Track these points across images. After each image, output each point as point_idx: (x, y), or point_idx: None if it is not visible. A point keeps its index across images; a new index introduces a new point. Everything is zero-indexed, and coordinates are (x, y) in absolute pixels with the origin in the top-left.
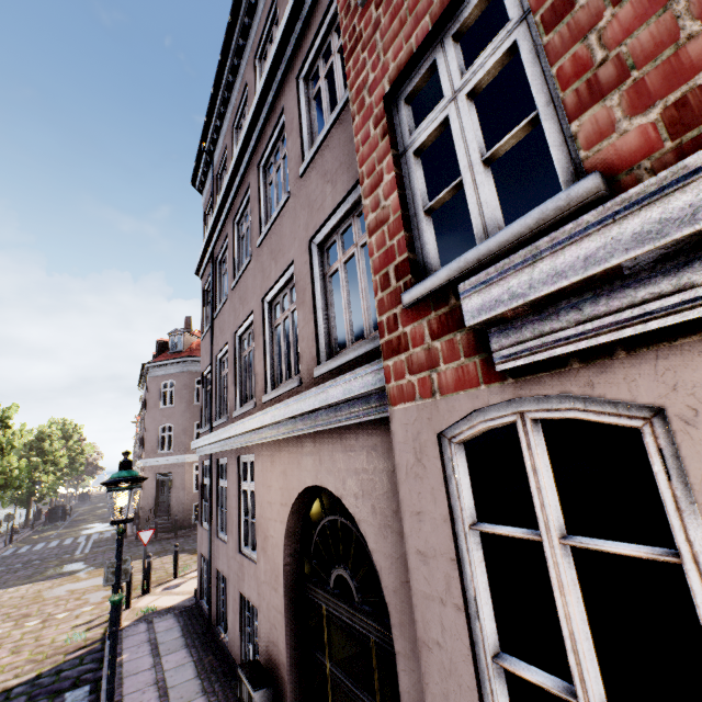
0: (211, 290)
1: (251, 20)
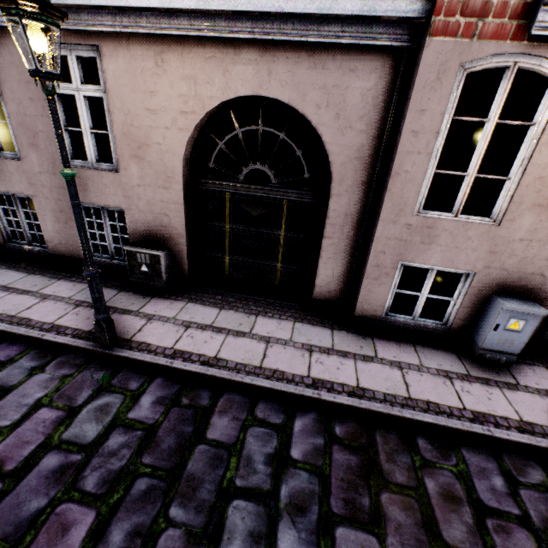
0: None
1: None
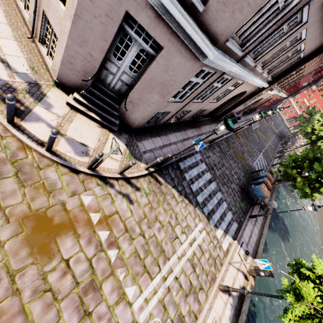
0: None
1: None
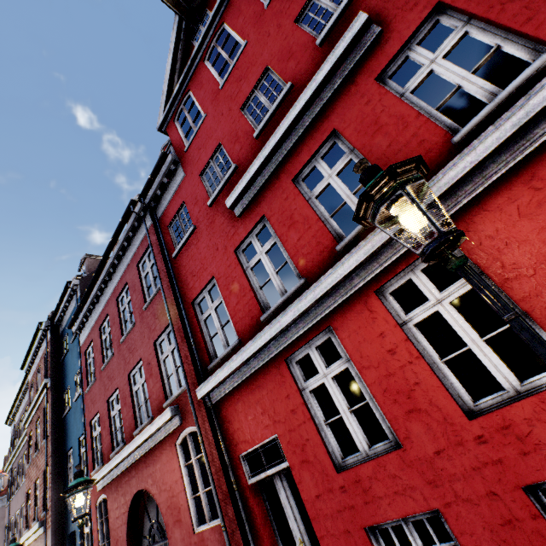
0: (10, 486)
1: (25, 394)
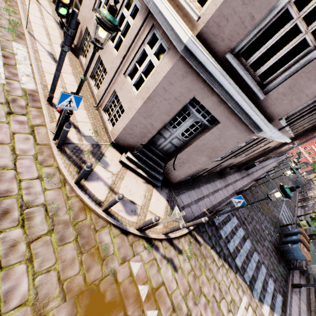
0: None
1: None
